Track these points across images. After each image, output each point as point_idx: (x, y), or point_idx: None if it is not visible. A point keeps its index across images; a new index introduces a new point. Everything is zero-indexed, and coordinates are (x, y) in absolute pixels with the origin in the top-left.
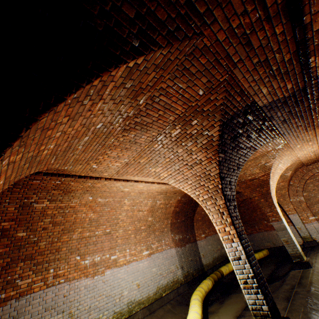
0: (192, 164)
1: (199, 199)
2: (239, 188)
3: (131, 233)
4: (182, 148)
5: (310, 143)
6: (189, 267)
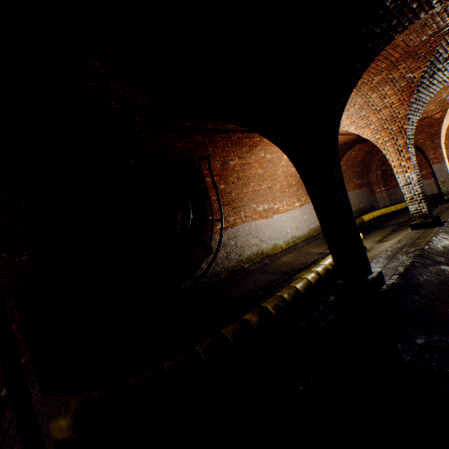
0: (381, 109)
1: (377, 143)
2: None
3: (285, 187)
4: (376, 94)
5: None
6: None
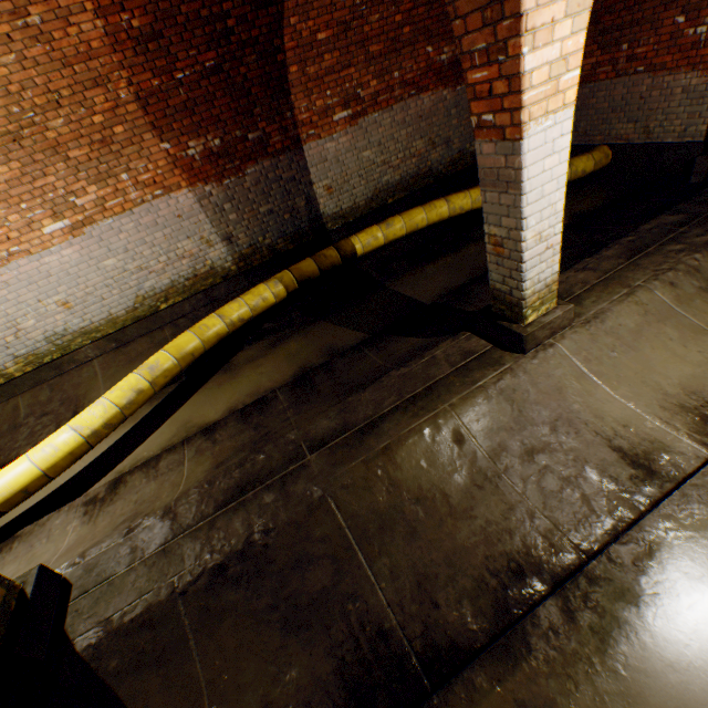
0: None
1: None
2: None
3: None
4: None
5: None
6: (258, 235)
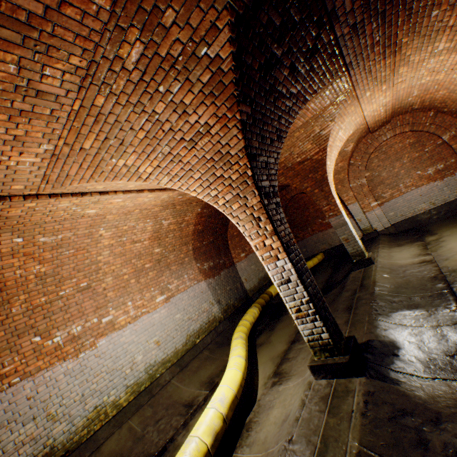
0: (193, 138)
1: (218, 204)
2: (284, 179)
3: (129, 277)
4: (162, 102)
5: (384, 87)
6: (228, 299)
